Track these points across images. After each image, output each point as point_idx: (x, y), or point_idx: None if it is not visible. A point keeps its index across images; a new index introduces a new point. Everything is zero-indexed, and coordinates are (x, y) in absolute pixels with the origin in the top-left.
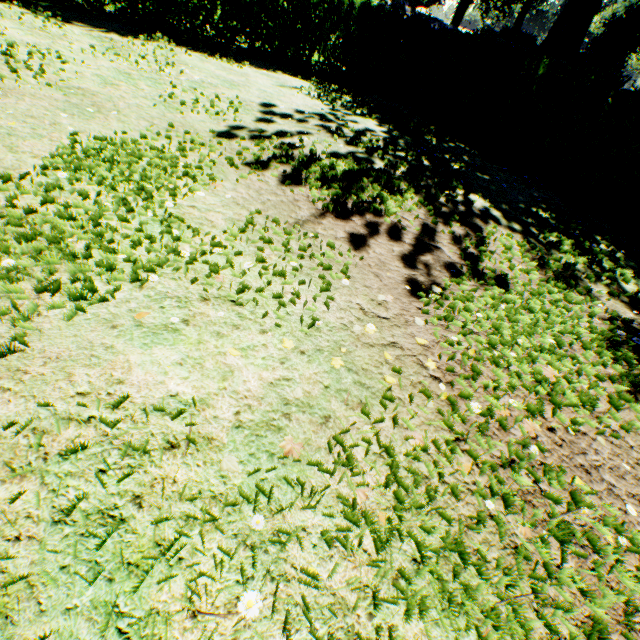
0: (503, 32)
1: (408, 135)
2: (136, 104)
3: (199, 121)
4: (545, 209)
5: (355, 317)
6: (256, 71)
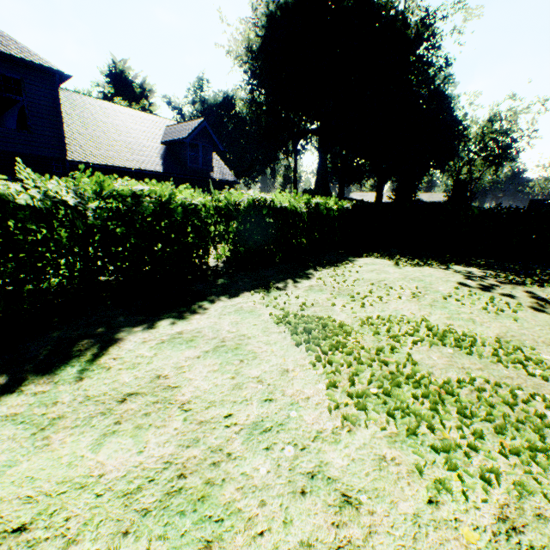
0: (305, 192)
1: (476, 265)
2: (516, 326)
3: (534, 316)
4: None
5: None
6: (360, 264)
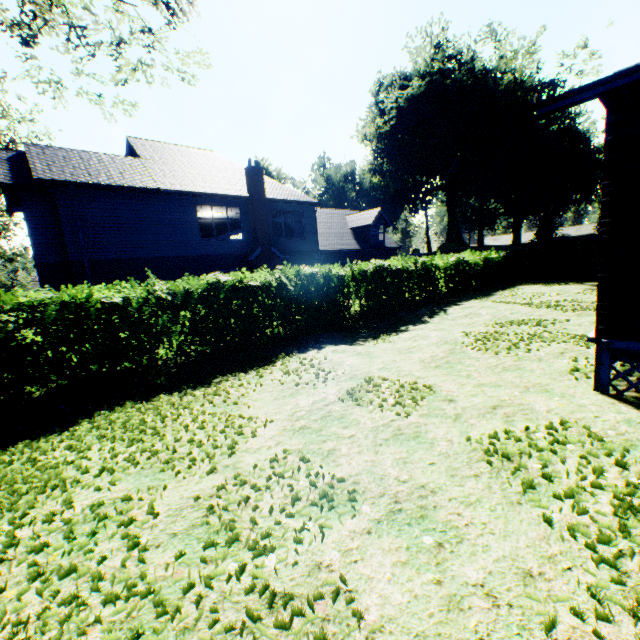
0: (443, 246)
1: None
2: None
3: None
4: None
5: None
6: (520, 288)
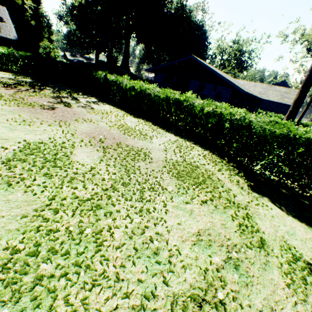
0: (99, 61)
1: (41, 82)
2: None
3: None
4: (70, 90)
5: (0, 92)
6: None
